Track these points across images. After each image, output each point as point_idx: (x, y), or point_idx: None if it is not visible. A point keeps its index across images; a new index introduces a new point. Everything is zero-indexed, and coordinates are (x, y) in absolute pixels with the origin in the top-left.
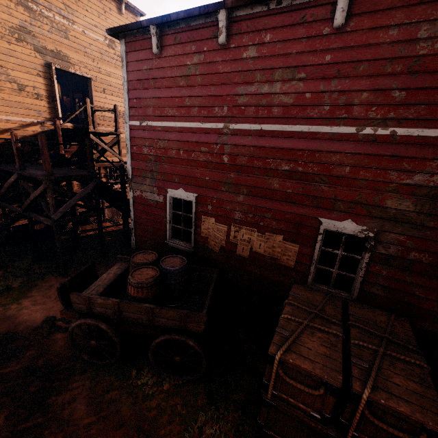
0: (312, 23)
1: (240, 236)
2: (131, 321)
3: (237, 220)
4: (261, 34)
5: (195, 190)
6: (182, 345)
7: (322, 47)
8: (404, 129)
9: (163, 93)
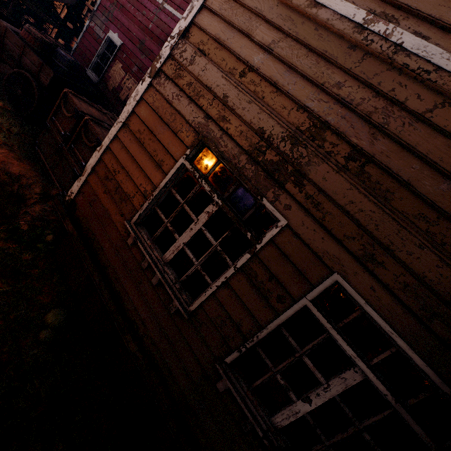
0: None
1: (128, 84)
2: (9, 51)
3: (133, 72)
4: None
5: (124, 39)
6: (30, 91)
7: None
8: None
9: None
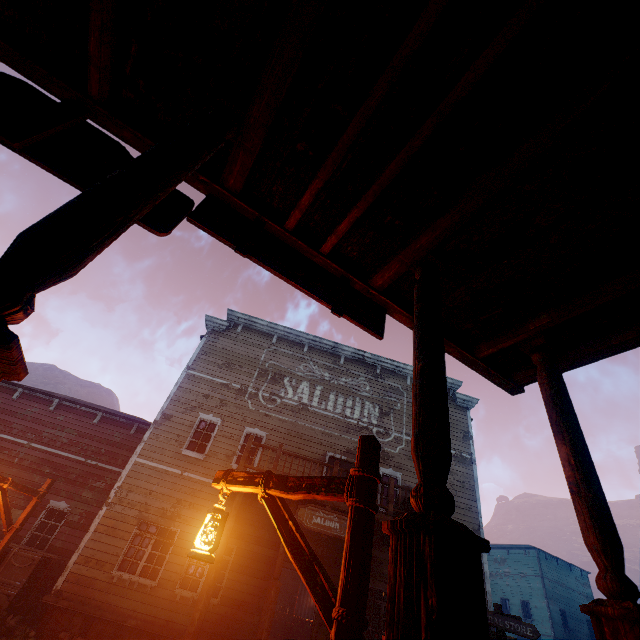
0: (89, 418)
1: None
2: None
3: None
4: (69, 413)
5: None
6: None
7: (88, 427)
8: (101, 463)
9: (2, 416)
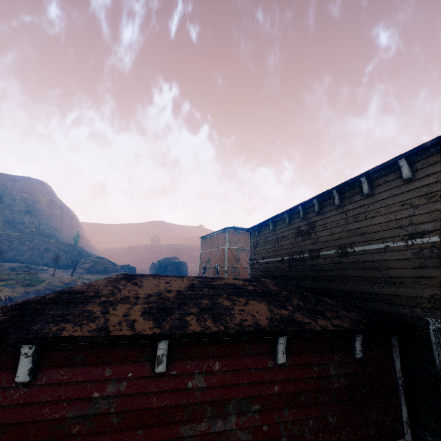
0: (257, 355)
1: None
2: None
3: None
4: (208, 361)
5: None
6: None
7: (270, 378)
8: None
9: None
